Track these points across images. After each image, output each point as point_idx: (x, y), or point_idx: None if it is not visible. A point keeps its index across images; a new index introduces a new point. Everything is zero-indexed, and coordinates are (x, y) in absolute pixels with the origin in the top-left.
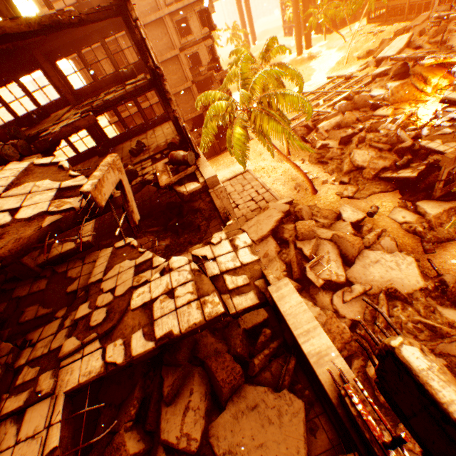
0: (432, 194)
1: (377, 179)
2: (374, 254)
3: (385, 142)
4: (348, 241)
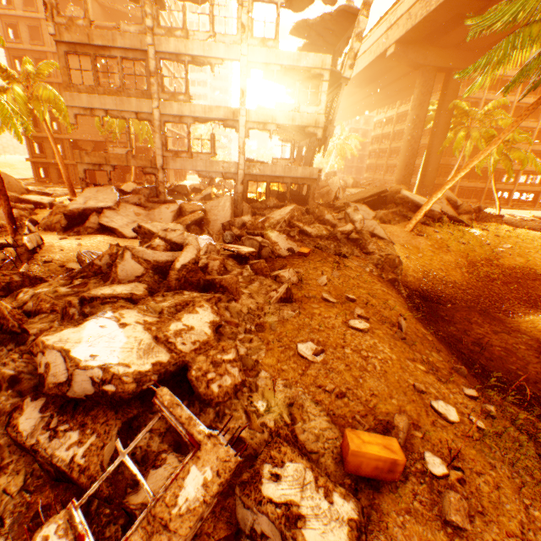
0: None
1: None
2: None
3: None
4: None
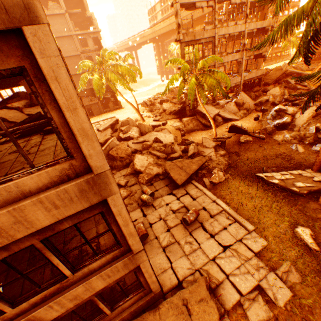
0: (186, 113)
1: (172, 114)
2: (156, 133)
3: (177, 101)
4: (143, 124)
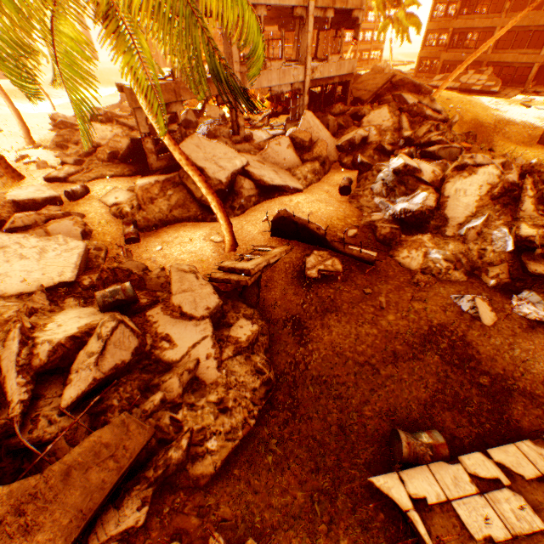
0: (149, 163)
1: (118, 162)
2: (7, 237)
3: None
4: None
